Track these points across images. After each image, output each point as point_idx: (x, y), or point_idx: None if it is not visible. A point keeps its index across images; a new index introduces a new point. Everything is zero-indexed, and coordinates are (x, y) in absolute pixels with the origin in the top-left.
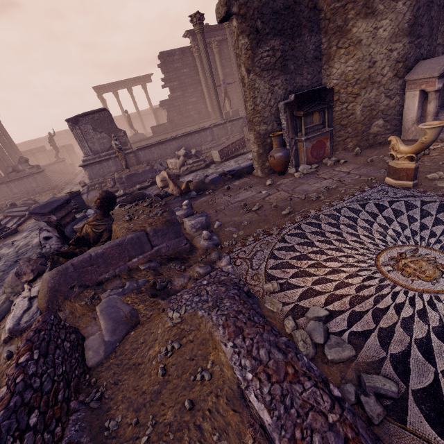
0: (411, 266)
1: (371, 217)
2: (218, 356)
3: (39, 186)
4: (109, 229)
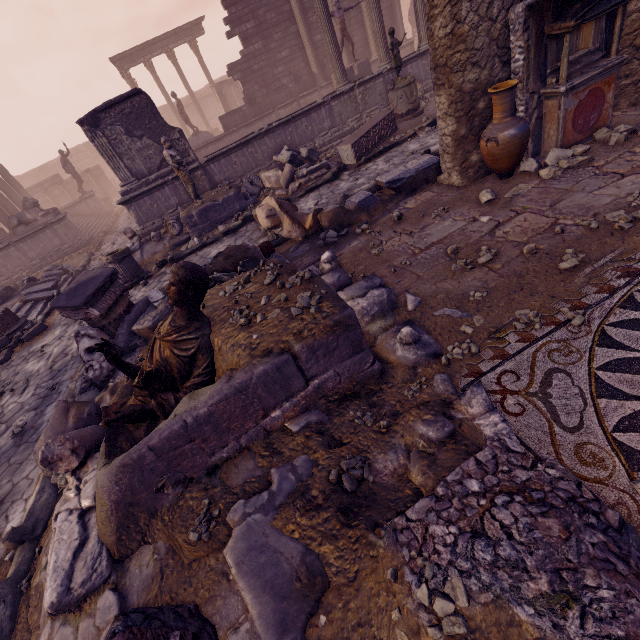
0: None
1: None
2: None
3: (65, 244)
4: (208, 348)
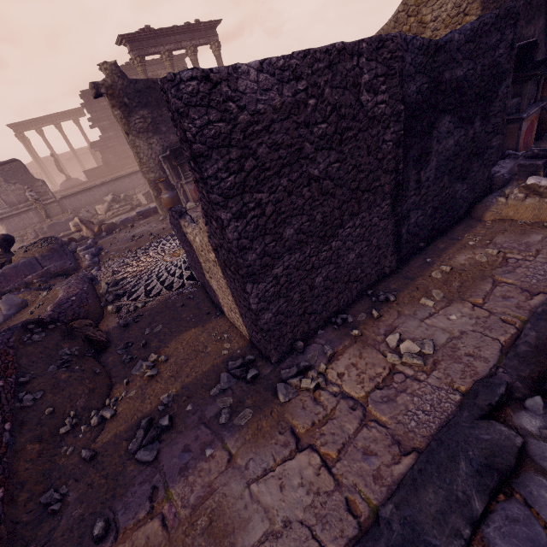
0: (178, 252)
1: None
2: None
3: None
4: (10, 260)
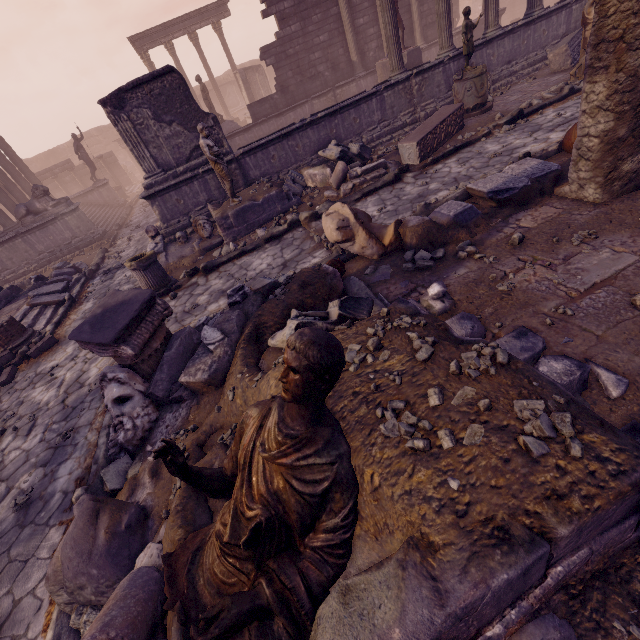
0: None
1: None
2: None
3: (77, 237)
4: (350, 481)
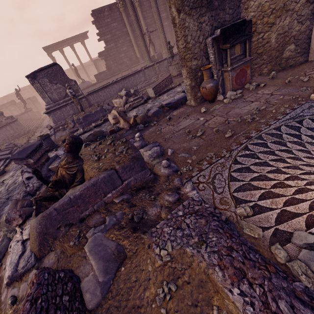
0: None
1: (313, 132)
2: (222, 300)
3: (16, 133)
4: (81, 170)
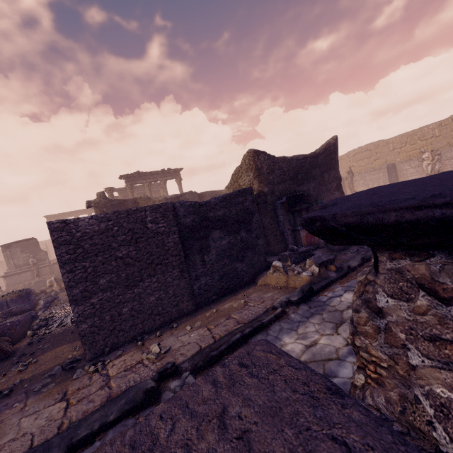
0: None
1: None
2: None
3: None
4: None
